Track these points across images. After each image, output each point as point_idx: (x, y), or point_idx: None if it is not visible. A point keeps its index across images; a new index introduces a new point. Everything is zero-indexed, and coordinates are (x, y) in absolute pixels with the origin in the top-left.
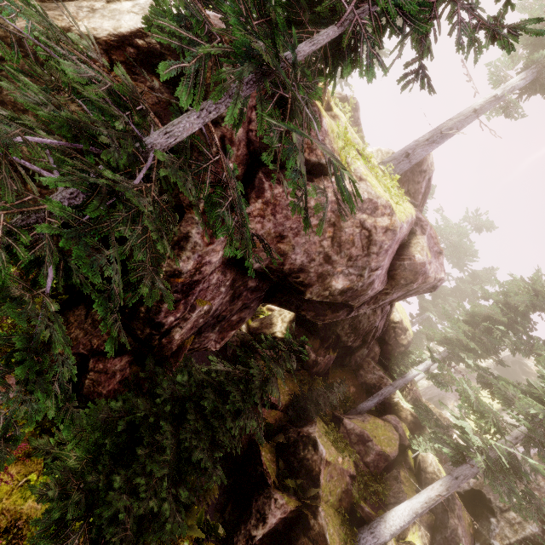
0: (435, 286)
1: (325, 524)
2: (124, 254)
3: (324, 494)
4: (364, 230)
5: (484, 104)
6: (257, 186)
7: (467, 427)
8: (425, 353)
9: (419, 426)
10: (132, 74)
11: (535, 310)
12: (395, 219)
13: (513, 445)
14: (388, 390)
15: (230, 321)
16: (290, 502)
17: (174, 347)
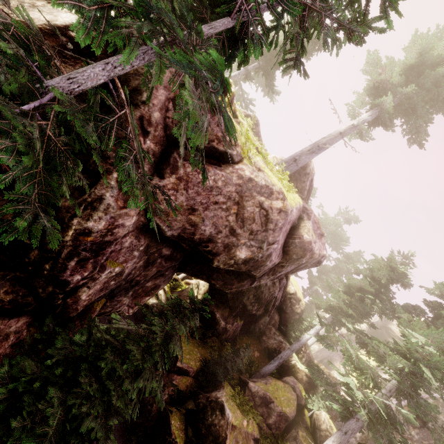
0: (320, 261)
1: None
2: (3, 183)
3: None
4: (262, 210)
5: (346, 129)
6: (172, 163)
7: (351, 382)
8: (315, 319)
9: (313, 385)
10: (62, 57)
11: (393, 282)
12: (287, 203)
13: (388, 398)
14: (286, 353)
15: (144, 287)
16: None
17: (80, 308)
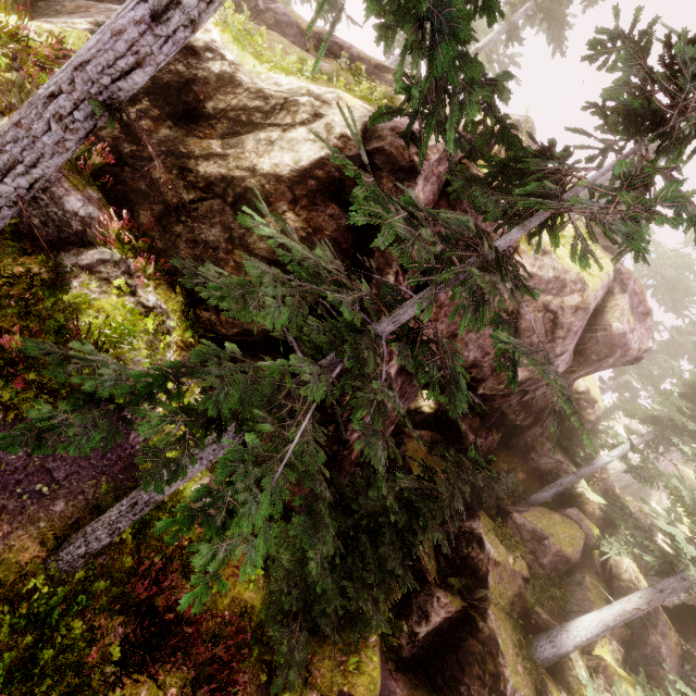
0: (639, 358)
1: (496, 628)
2: None
3: (493, 596)
4: (547, 313)
5: None
6: None
7: (677, 534)
8: (621, 435)
9: (611, 523)
10: (313, 205)
11: None
12: (588, 294)
13: None
14: (570, 479)
15: (391, 417)
16: (455, 602)
17: (354, 458)
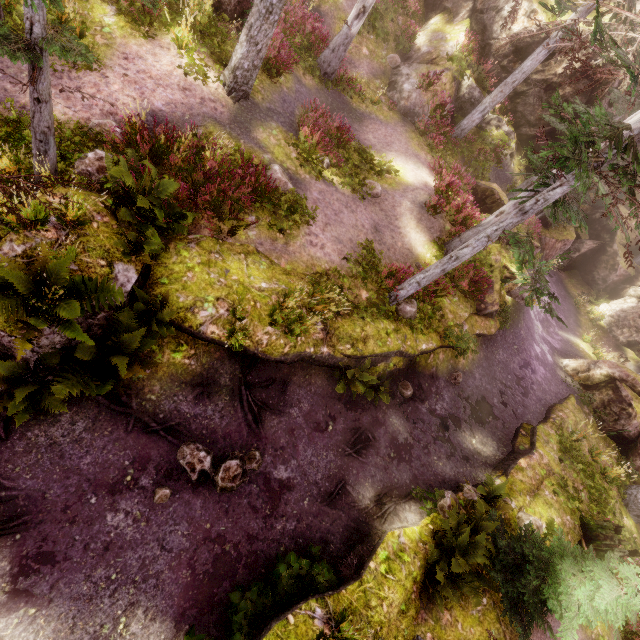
0: None
1: (617, 249)
2: None
3: (618, 239)
4: None
5: None
6: None
7: None
8: None
9: None
10: (577, 82)
11: None
12: None
13: None
14: None
15: None
16: (595, 243)
17: None
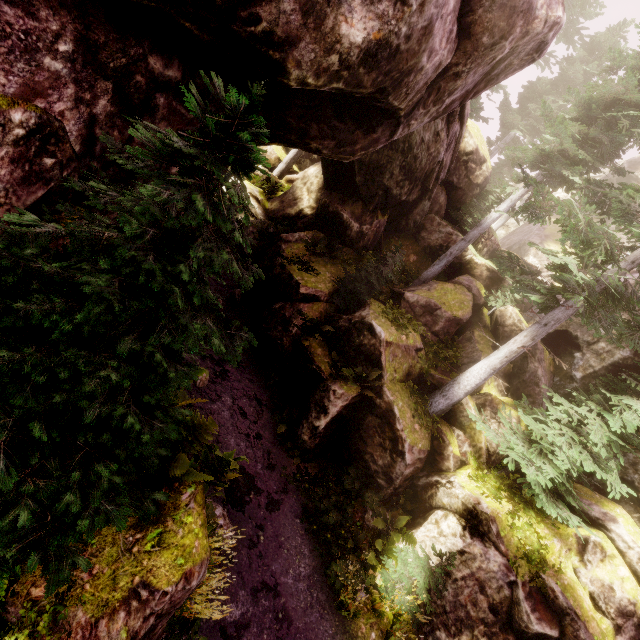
0: (542, 45)
1: (392, 401)
2: None
3: (387, 374)
4: None
5: None
6: None
7: (570, 263)
8: (510, 186)
9: (497, 280)
10: None
11: None
12: None
13: (628, 272)
14: (459, 247)
15: None
16: (351, 390)
17: None
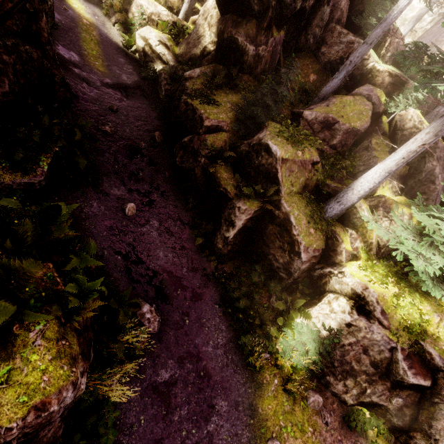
0: None
1: (289, 211)
2: None
3: (284, 188)
4: None
5: None
6: None
7: None
8: None
9: (399, 85)
10: None
11: None
12: None
13: None
14: (360, 53)
15: None
16: (253, 205)
17: None
